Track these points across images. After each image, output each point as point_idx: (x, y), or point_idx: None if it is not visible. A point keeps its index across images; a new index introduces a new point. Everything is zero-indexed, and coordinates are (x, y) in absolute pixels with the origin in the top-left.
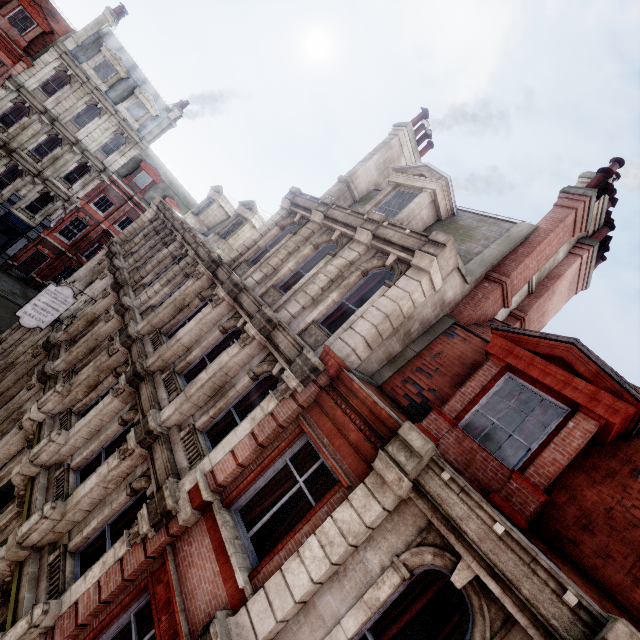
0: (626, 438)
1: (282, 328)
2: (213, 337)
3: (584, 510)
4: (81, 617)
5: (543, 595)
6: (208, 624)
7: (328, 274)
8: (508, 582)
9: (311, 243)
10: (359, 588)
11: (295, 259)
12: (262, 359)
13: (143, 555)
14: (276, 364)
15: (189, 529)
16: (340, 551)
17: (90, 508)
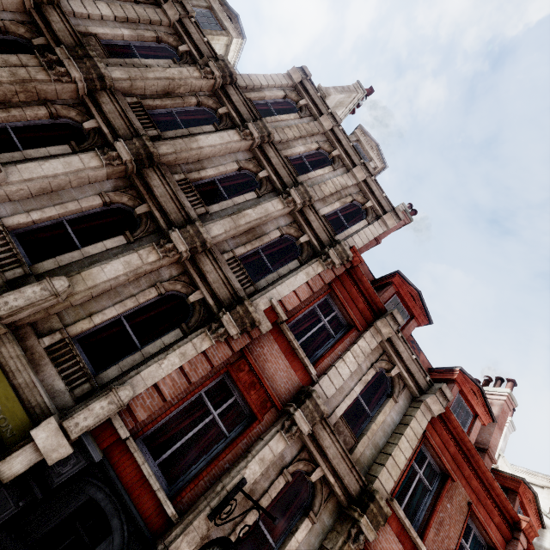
0: None
1: (314, 210)
2: (232, 168)
3: None
4: (170, 396)
5: (420, 378)
6: (306, 393)
7: (335, 185)
8: (413, 374)
9: (318, 143)
10: (359, 375)
11: (306, 147)
12: (290, 223)
13: (231, 351)
14: (304, 235)
15: (258, 337)
16: (362, 360)
17: (95, 294)
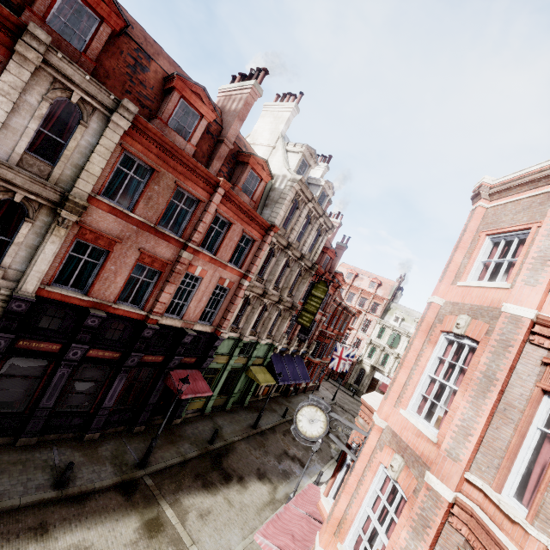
0: (118, 36)
1: None
2: None
3: (106, 70)
4: None
5: (105, 98)
6: None
7: None
8: (94, 96)
9: None
10: (30, 112)
11: None
12: None
13: None
14: None
15: None
16: (17, 97)
17: None
